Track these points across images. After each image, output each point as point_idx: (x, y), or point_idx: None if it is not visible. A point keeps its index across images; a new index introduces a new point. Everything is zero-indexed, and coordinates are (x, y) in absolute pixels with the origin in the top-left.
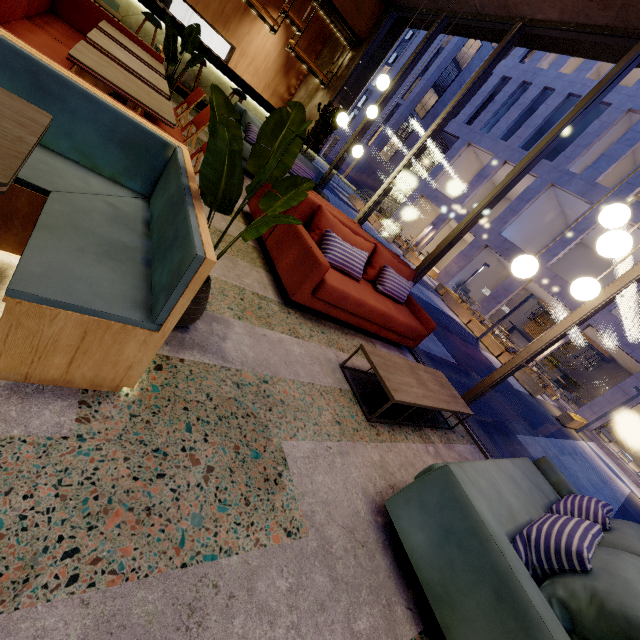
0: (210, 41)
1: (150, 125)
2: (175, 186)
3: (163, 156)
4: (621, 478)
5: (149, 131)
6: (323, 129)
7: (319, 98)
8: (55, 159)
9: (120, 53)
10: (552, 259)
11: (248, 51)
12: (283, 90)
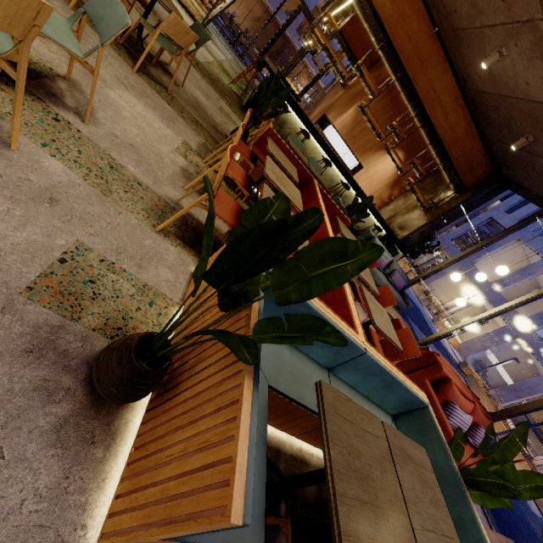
0: (335, 141)
1: (418, 390)
2: (444, 460)
3: (417, 406)
4: None
5: (420, 399)
6: (420, 249)
7: (416, 215)
8: (373, 410)
9: None
10: None
11: (371, 170)
12: (385, 196)
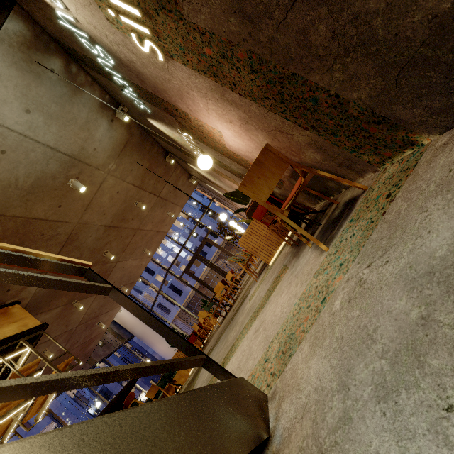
0: None
1: None
2: None
3: None
4: None
5: None
6: None
7: None
8: None
9: None
10: None
11: None
12: None
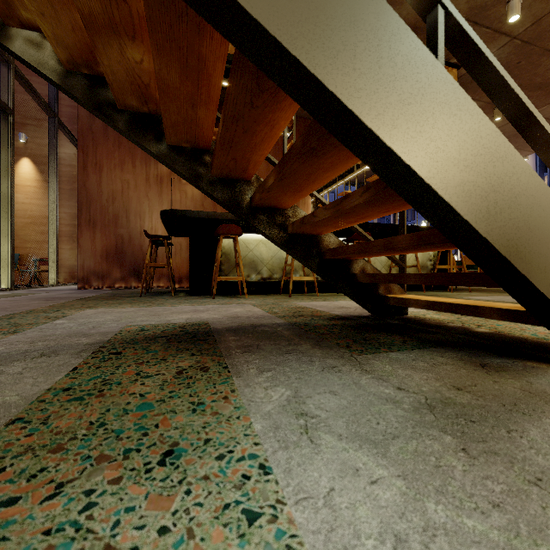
0: None
1: None
2: None
3: None
4: None
5: None
6: None
7: None
8: None
9: None
10: None
11: None
12: None
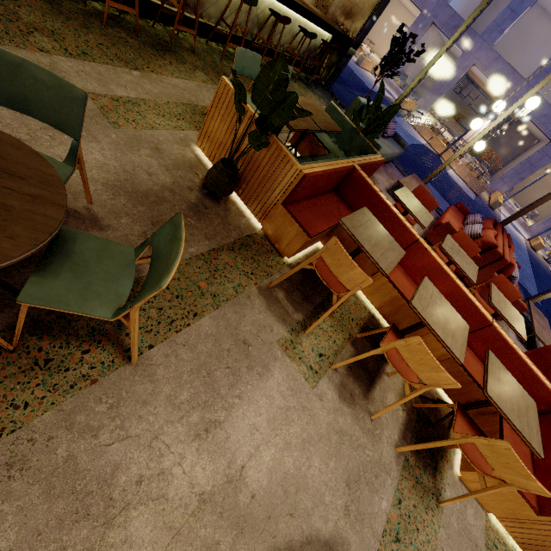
0: None
1: None
2: None
3: None
4: (518, 230)
5: None
6: (398, 62)
7: None
8: None
9: (461, 261)
10: (499, 37)
11: None
12: None
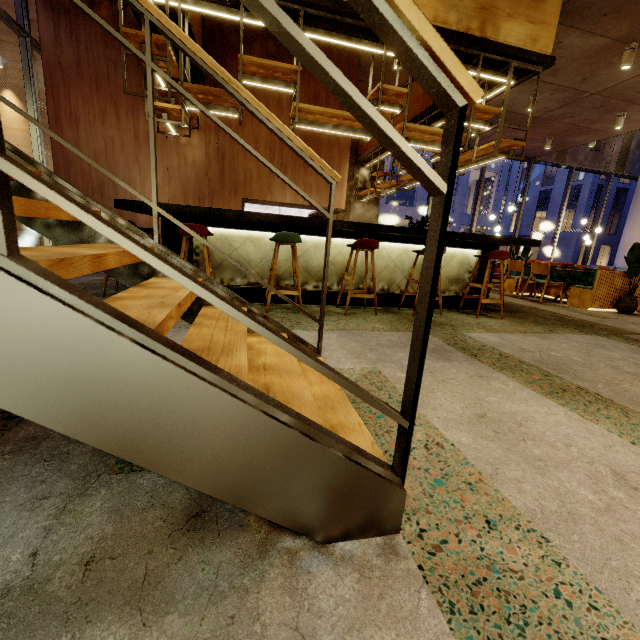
0: None
1: None
2: None
3: None
4: None
5: None
6: None
7: (360, 209)
8: None
9: None
10: None
11: None
12: None
